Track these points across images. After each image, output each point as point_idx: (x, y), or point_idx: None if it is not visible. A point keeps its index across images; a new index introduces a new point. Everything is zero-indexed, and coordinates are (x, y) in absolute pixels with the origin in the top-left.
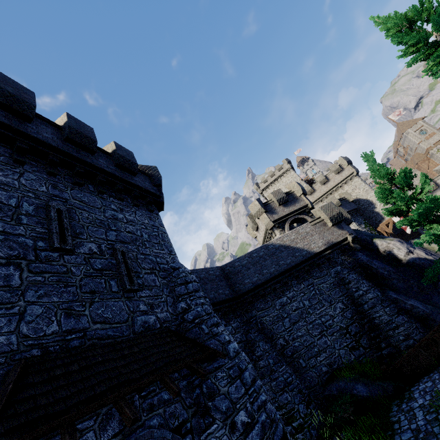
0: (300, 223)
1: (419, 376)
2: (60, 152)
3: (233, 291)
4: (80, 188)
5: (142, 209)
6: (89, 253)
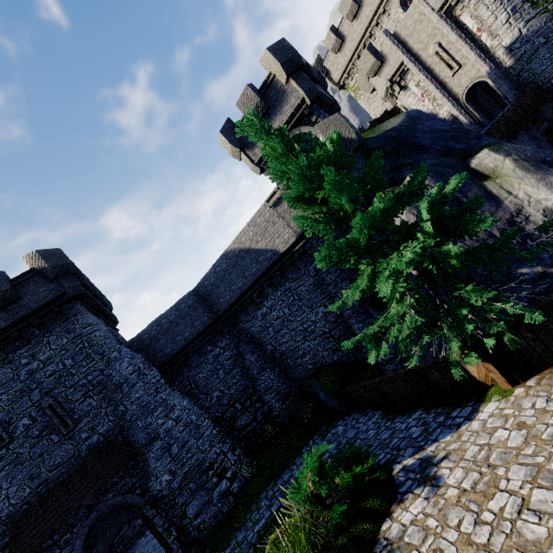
0: None
1: (361, 404)
2: None
3: (213, 313)
4: None
5: (55, 327)
6: (25, 429)
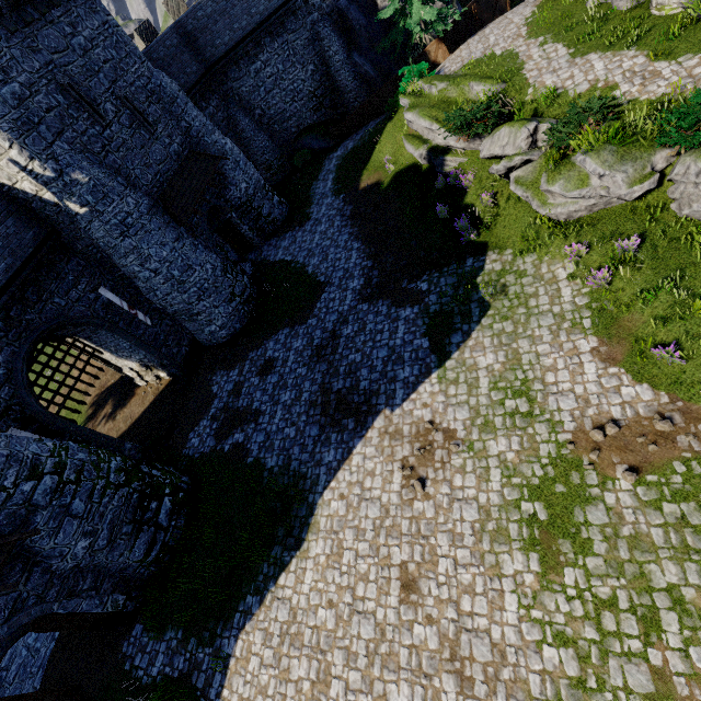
0: None
1: (350, 133)
2: None
3: (202, 61)
4: (33, 27)
5: None
6: (115, 116)
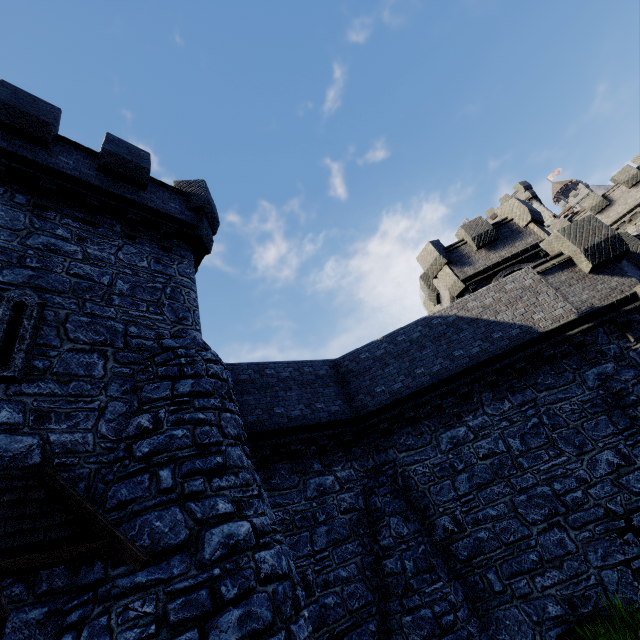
0: None
1: None
2: None
3: (350, 407)
4: None
5: (146, 244)
6: None
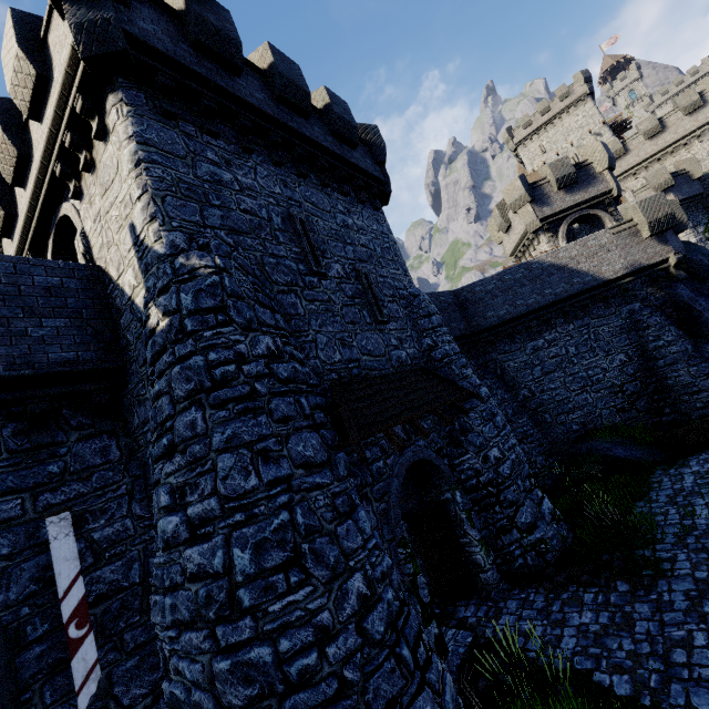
0: (586, 224)
1: (704, 447)
2: (279, 125)
3: (469, 325)
4: (304, 181)
5: (367, 207)
6: (338, 277)
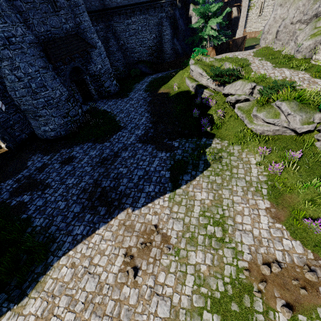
0: None
1: (161, 71)
2: None
3: (102, 4)
4: None
5: None
6: None
